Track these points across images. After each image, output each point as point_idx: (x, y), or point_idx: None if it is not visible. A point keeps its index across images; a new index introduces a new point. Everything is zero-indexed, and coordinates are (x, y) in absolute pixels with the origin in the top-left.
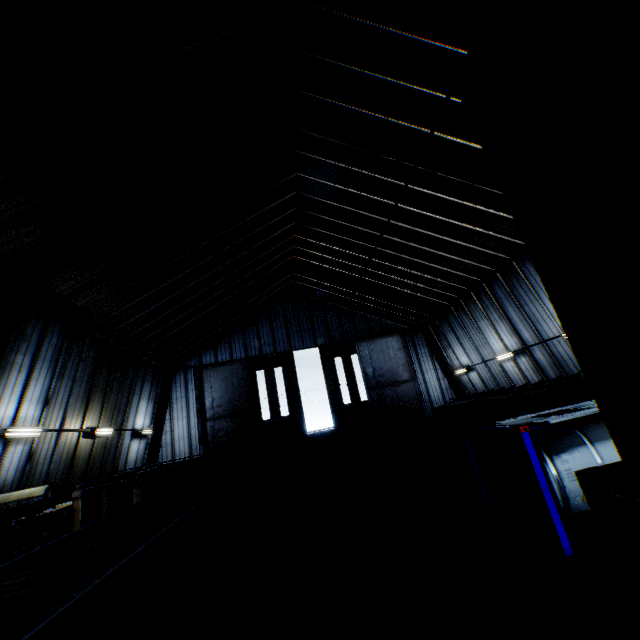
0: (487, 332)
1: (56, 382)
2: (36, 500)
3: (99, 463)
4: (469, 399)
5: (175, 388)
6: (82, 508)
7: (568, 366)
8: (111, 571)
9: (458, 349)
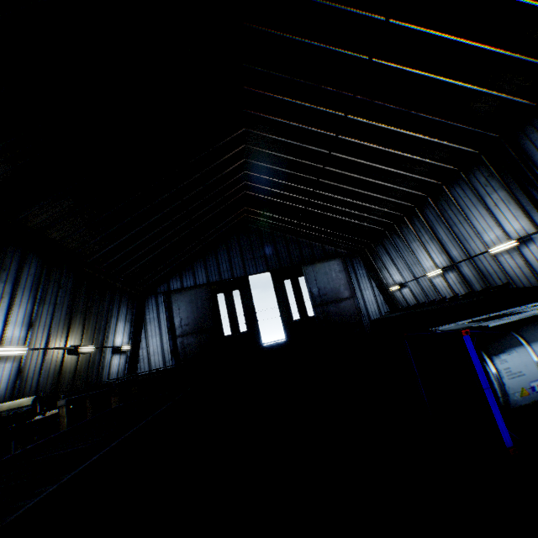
0: (418, 252)
1: (38, 307)
2: (25, 409)
3: (84, 376)
4: (403, 311)
5: (148, 311)
6: (67, 415)
7: (493, 279)
8: (48, 492)
9: (392, 269)
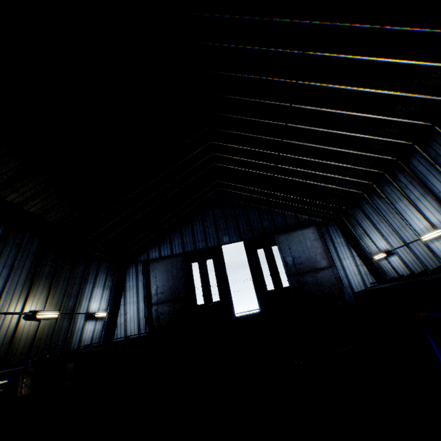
0: (407, 213)
1: None
2: None
3: (47, 342)
4: (396, 281)
5: (128, 278)
6: None
7: None
8: None
9: (374, 235)
